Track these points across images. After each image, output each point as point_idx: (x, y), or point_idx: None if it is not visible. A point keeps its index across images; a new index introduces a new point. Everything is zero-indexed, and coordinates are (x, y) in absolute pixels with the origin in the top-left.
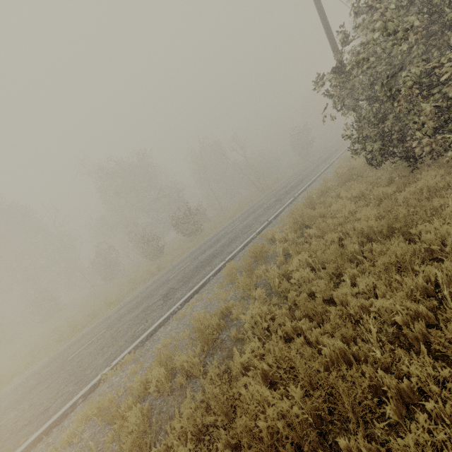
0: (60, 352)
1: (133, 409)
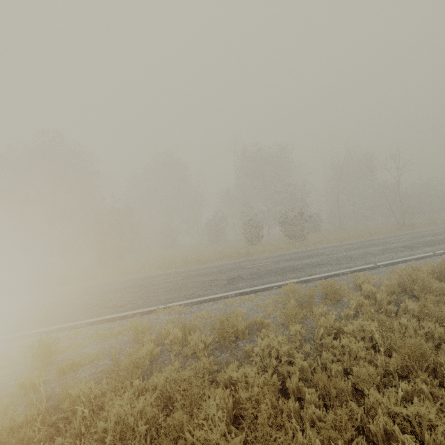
0: (154, 275)
1: (147, 344)
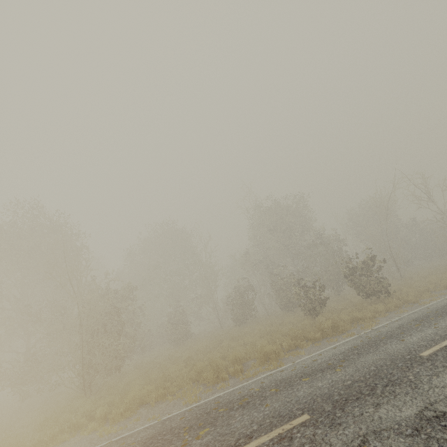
0: (207, 407)
1: None
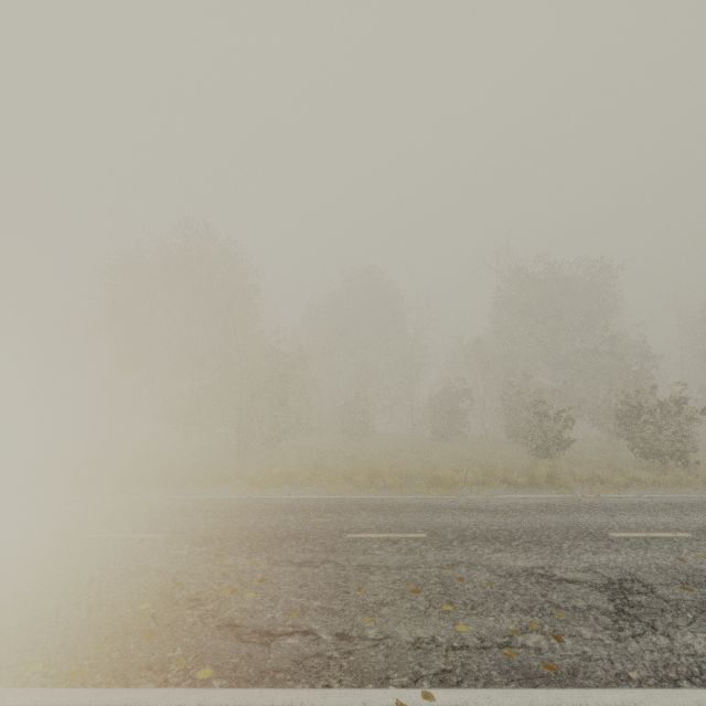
0: (343, 501)
1: None
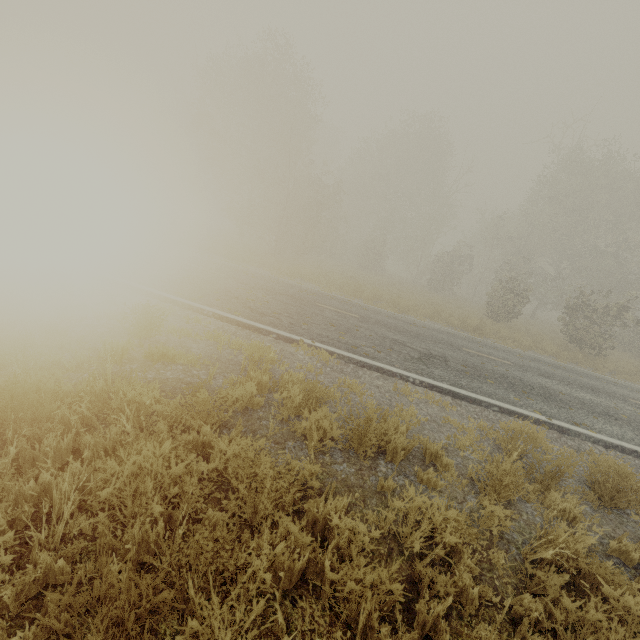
0: (326, 294)
1: (248, 385)
